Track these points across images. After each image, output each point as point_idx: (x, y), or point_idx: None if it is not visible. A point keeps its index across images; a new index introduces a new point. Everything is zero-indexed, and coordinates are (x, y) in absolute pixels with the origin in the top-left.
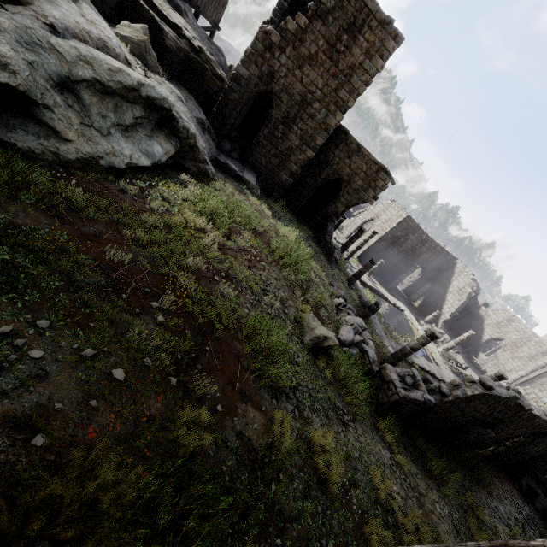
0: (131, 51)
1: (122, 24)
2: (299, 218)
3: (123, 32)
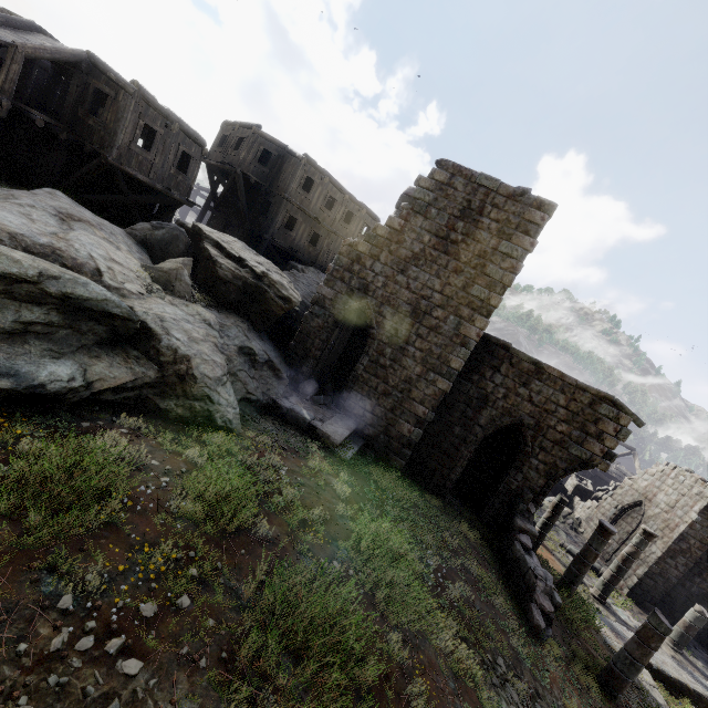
0: (156, 280)
1: (165, 261)
2: (466, 503)
3: (160, 266)
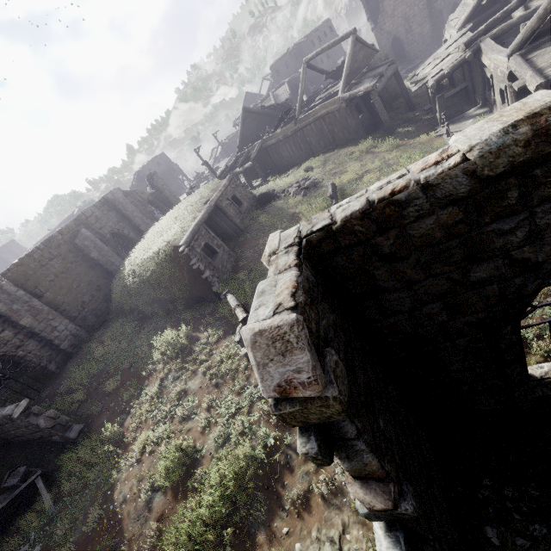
0: None
1: None
2: None
3: None
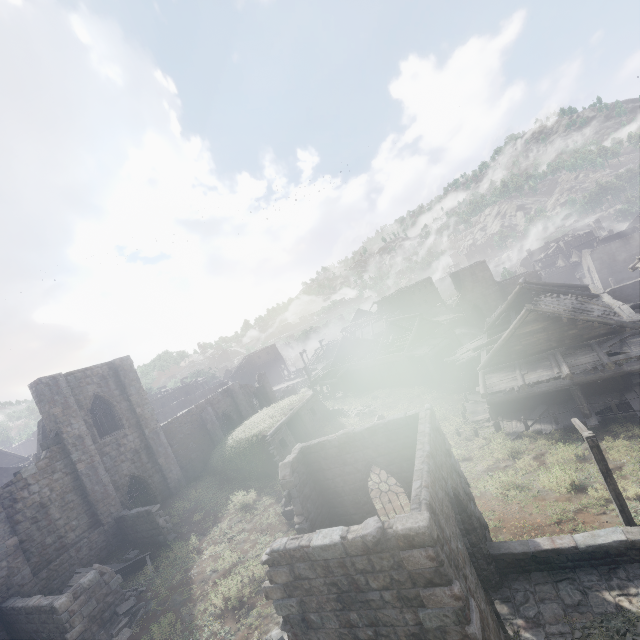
0: None
1: None
2: None
3: None
